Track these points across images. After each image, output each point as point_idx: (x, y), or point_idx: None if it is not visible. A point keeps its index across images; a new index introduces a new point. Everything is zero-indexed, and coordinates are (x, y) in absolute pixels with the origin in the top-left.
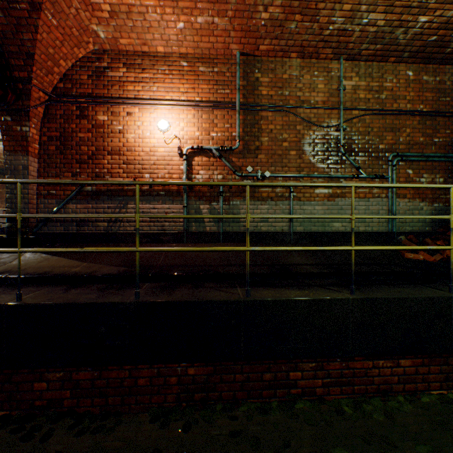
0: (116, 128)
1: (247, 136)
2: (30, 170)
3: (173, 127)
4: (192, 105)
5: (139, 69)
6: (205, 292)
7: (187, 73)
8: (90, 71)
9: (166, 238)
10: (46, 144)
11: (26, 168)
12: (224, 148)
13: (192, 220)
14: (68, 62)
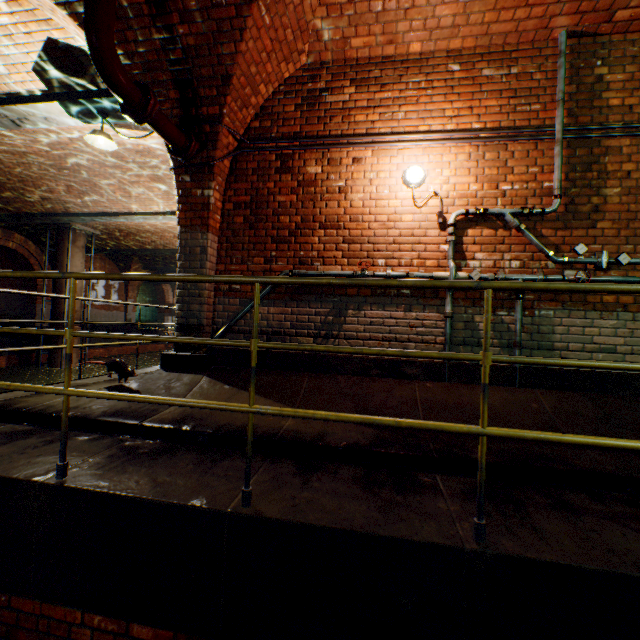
0: (334, 185)
1: (573, 187)
2: (210, 253)
3: (430, 178)
4: (466, 137)
5: (375, 85)
6: (618, 537)
7: (458, 84)
8: (298, 99)
9: (412, 371)
10: (230, 214)
11: (205, 250)
12: (529, 211)
13: (457, 341)
14: (269, 88)
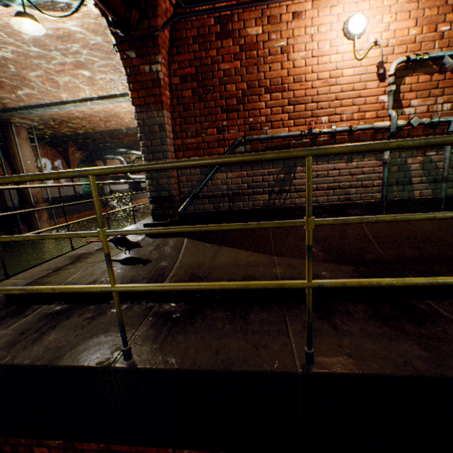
0: (275, 45)
1: None
2: (167, 130)
3: (370, 27)
4: None
5: None
6: None
7: None
8: None
9: (355, 212)
10: (178, 88)
11: (163, 128)
12: None
13: (391, 182)
14: None
